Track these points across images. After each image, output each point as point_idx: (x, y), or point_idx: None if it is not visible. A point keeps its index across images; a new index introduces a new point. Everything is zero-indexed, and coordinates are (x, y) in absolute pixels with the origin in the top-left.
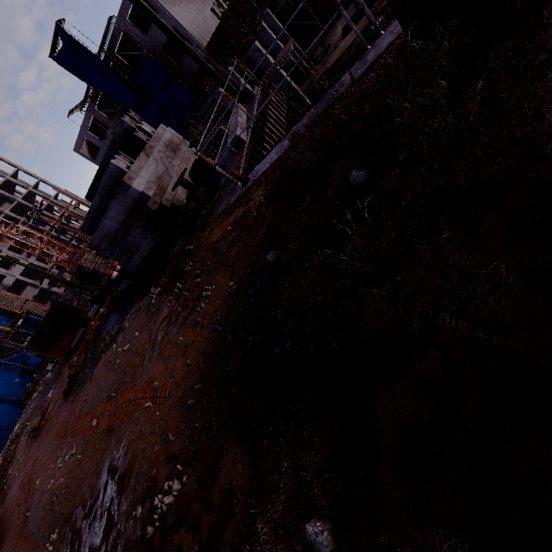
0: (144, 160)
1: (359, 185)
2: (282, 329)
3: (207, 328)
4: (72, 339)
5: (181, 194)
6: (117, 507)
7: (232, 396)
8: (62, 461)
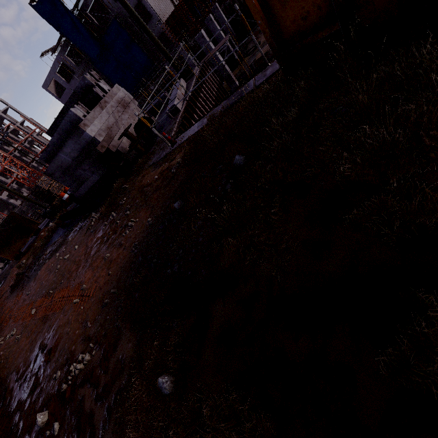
0: (98, 112)
1: (239, 165)
2: (175, 256)
3: (127, 249)
4: (23, 244)
5: (125, 143)
6: (43, 372)
7: (135, 299)
8: (3, 340)
